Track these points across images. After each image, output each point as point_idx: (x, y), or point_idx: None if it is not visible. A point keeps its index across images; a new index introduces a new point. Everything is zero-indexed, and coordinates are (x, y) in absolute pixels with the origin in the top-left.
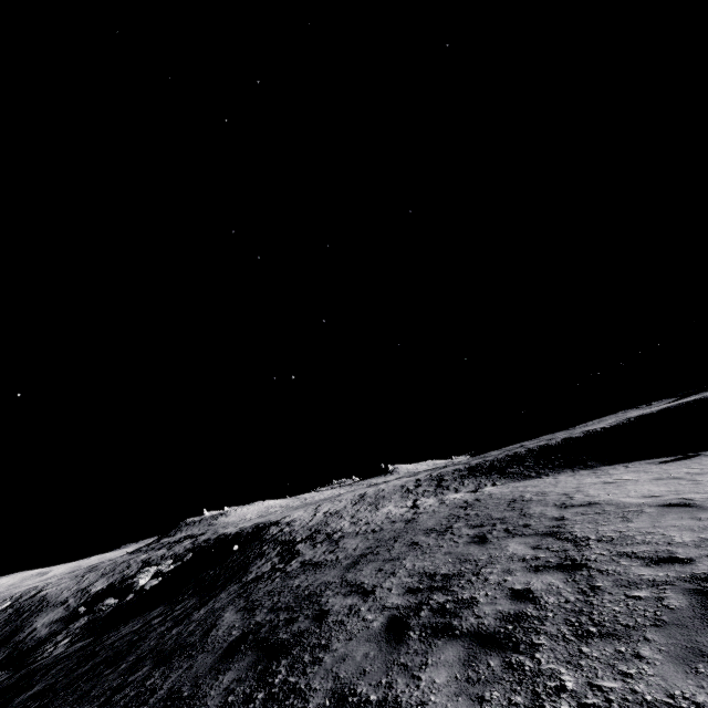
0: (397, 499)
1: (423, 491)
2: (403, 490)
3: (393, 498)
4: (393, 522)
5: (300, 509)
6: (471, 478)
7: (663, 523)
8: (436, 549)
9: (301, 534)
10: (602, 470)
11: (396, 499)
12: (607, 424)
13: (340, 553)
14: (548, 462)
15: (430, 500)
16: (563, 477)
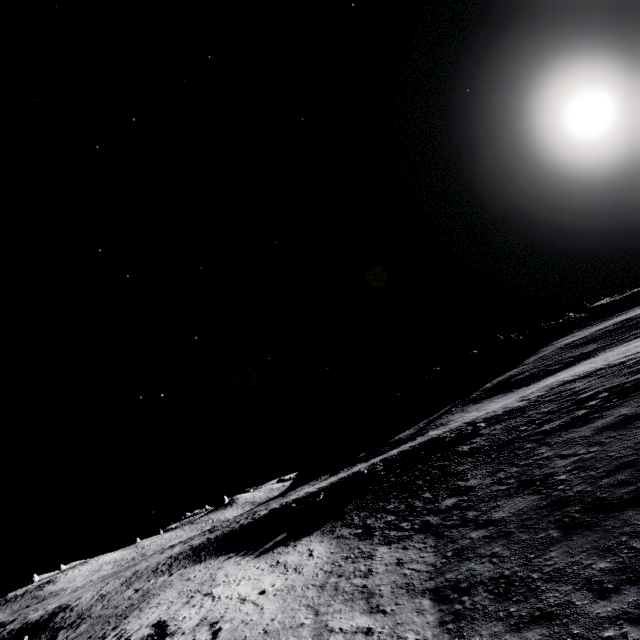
0: (143, 579)
1: (160, 571)
2: (154, 569)
3: (143, 578)
4: (113, 607)
5: (98, 585)
6: (186, 559)
7: (133, 619)
8: (92, 633)
9: (70, 620)
10: (214, 561)
11: (143, 579)
12: (266, 511)
13: (69, 637)
14: (216, 548)
15: (152, 582)
16: (202, 565)
